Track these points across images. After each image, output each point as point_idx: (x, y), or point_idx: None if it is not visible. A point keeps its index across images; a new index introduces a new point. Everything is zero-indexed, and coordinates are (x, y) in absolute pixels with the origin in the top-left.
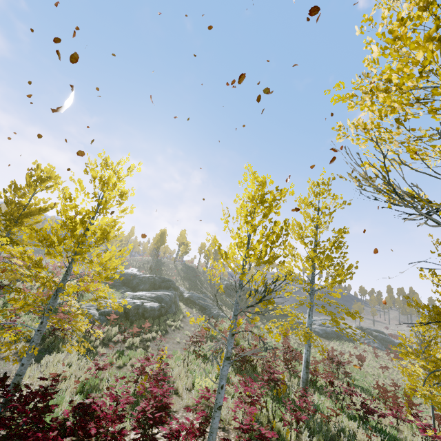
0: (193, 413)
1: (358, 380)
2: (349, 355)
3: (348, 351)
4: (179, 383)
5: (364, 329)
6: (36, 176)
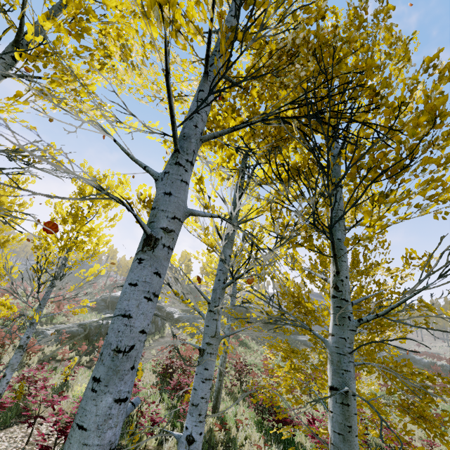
0: (54, 419)
1: None
2: None
3: None
4: (70, 392)
5: None
6: None
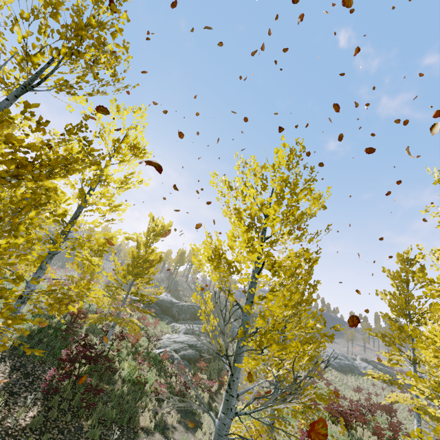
0: None
1: (404, 427)
2: (375, 394)
3: (366, 388)
4: None
5: (368, 361)
6: (157, 230)
